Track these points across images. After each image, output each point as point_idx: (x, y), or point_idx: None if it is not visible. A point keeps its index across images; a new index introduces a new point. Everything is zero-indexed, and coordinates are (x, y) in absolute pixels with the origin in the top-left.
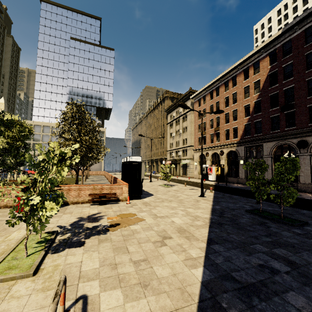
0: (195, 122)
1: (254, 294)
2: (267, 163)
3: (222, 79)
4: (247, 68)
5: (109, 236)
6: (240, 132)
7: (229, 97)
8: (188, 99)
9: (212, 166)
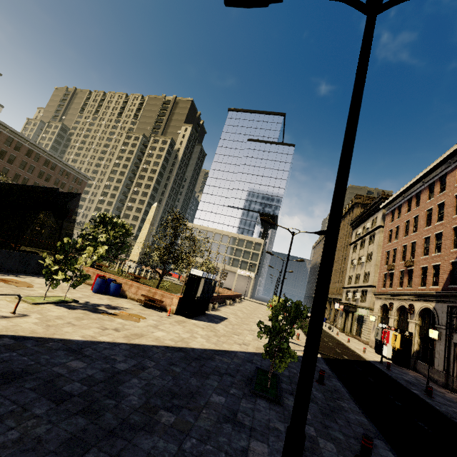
0: (383, 246)
1: (70, 352)
2: None
3: (425, 179)
4: None
5: (93, 314)
6: (443, 275)
7: (433, 209)
8: (379, 208)
9: (391, 329)
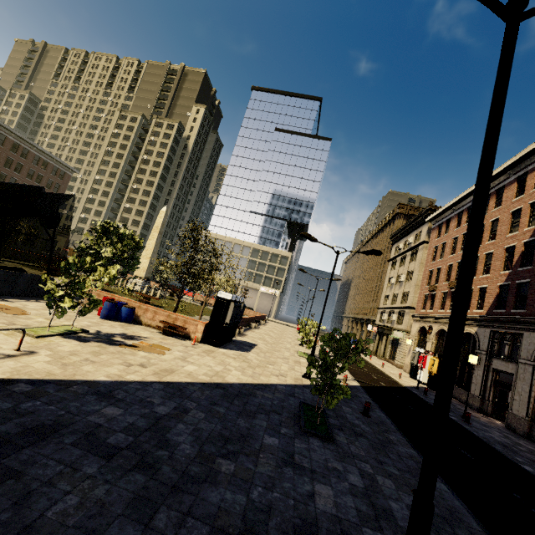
0: (426, 264)
1: (100, 396)
2: (524, 376)
3: None
4: (526, 175)
5: (111, 347)
6: (489, 299)
7: (485, 226)
8: (425, 221)
9: (429, 354)
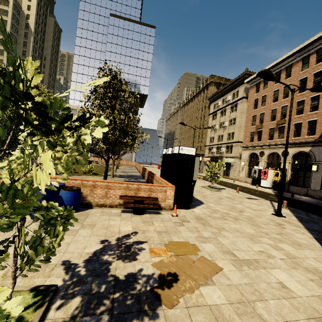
0: (248, 112)
1: None
2: None
3: (298, 53)
4: None
5: None
6: (321, 127)
7: (308, 78)
8: (241, 83)
9: (269, 169)
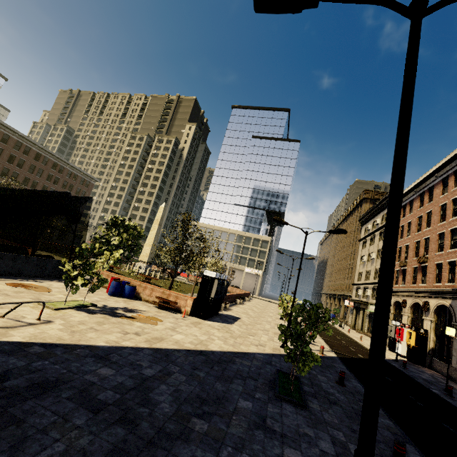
0: None
1: (98, 359)
2: None
3: (438, 173)
4: None
5: (113, 318)
6: None
7: (447, 204)
8: None
9: (405, 327)
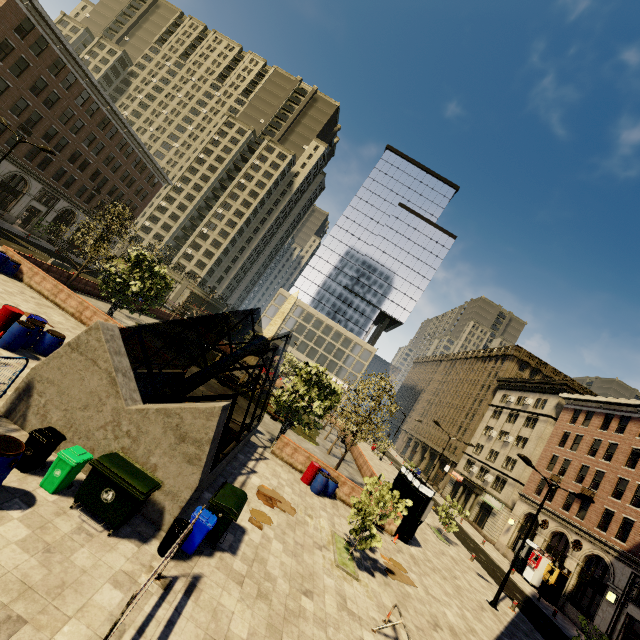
0: (548, 443)
1: None
2: None
3: None
4: None
5: (390, 582)
6: (636, 536)
7: None
8: (555, 392)
9: (544, 555)
